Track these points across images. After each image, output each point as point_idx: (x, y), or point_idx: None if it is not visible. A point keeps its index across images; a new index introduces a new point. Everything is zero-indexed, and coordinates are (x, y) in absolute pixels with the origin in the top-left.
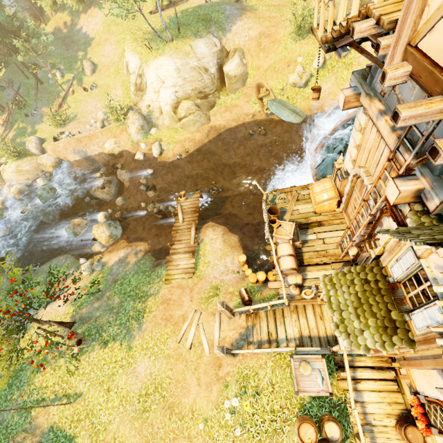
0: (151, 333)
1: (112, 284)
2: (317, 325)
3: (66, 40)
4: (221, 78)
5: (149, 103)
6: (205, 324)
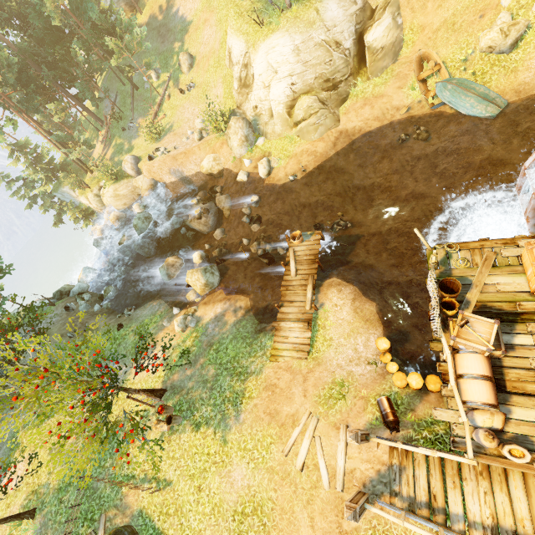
0: (250, 430)
1: (206, 348)
2: (532, 516)
3: (162, 30)
4: (360, 54)
5: (256, 103)
6: (324, 440)
